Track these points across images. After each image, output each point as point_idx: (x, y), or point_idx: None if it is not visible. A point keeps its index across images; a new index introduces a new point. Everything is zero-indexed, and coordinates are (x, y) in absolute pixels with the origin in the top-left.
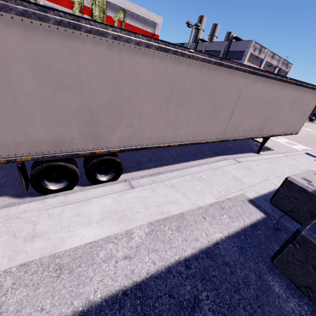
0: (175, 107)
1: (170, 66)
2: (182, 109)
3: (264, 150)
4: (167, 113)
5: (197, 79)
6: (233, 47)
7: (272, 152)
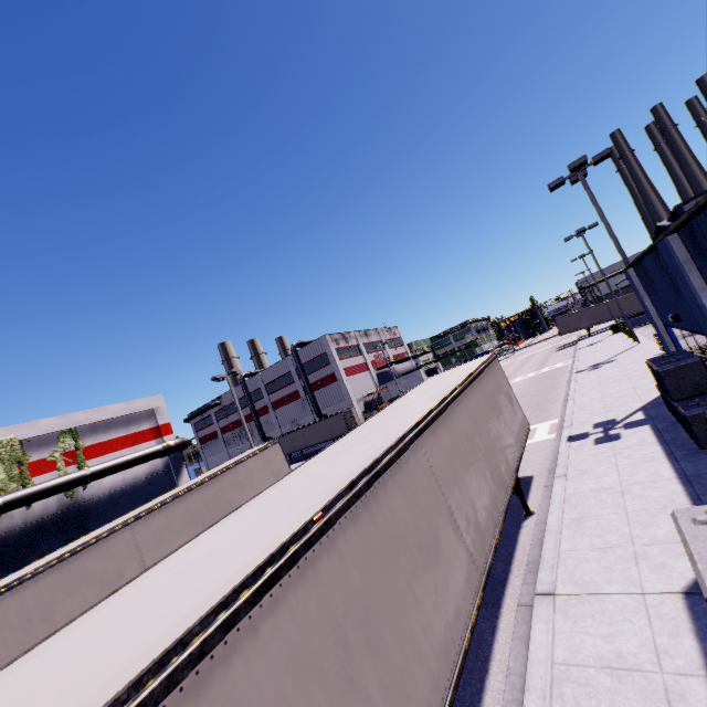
0: (369, 659)
1: (300, 596)
2: (384, 639)
3: (525, 492)
4: (365, 701)
5: (362, 546)
6: (304, 356)
7: (538, 486)
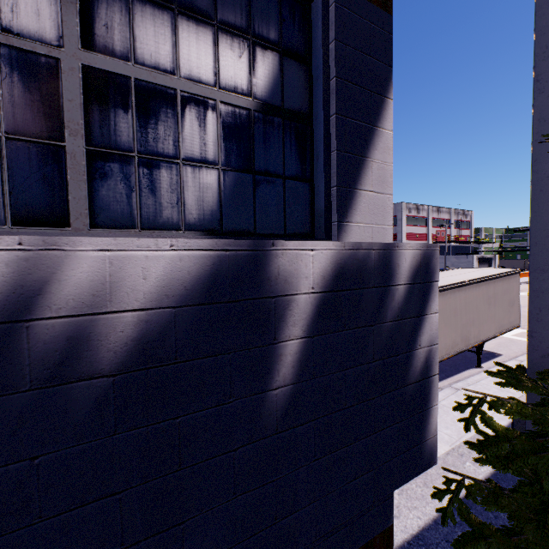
0: None
1: None
2: None
3: (488, 358)
4: None
5: None
6: None
7: (500, 360)
